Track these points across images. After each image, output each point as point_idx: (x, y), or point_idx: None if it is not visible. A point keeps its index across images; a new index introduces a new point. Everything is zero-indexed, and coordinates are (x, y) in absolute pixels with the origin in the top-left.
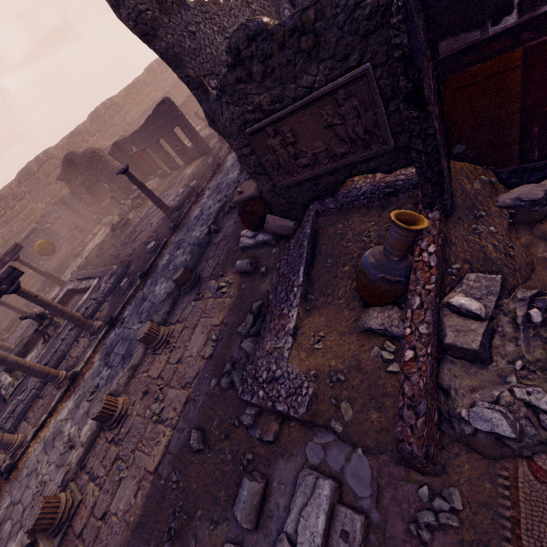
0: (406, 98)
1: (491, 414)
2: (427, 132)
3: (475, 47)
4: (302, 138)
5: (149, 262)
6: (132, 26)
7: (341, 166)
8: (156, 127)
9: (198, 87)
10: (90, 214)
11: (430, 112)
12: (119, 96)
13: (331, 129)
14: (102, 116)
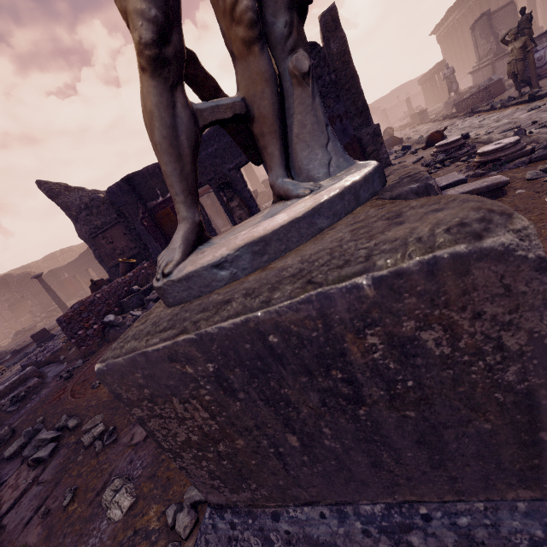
0: (118, 215)
1: (111, 316)
2: (131, 227)
3: (158, 206)
4: (116, 240)
5: (28, 343)
6: (45, 193)
7: (135, 253)
8: (88, 260)
9: (76, 219)
10: (3, 330)
11: (130, 221)
12: (78, 246)
13: (127, 236)
14: (57, 258)
